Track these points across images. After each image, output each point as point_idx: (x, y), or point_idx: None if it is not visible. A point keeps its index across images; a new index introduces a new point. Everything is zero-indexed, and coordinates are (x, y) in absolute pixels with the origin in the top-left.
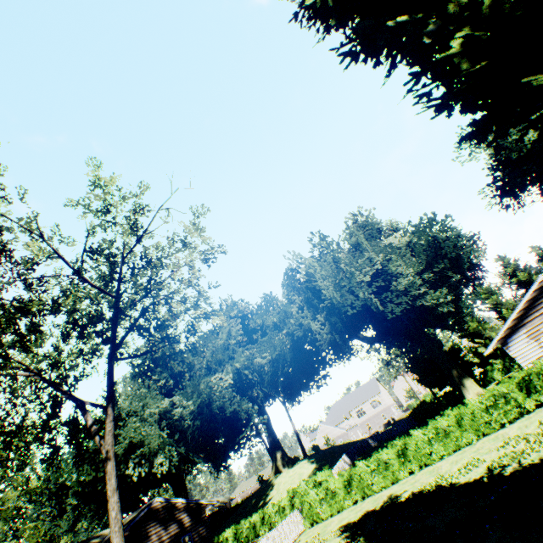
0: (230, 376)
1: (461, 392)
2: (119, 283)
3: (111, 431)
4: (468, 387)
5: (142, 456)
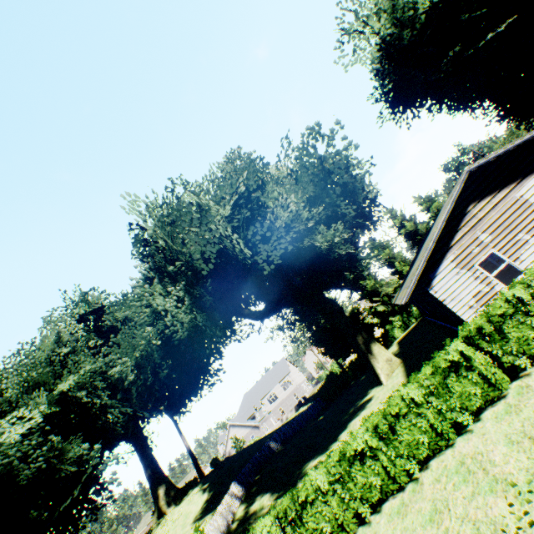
0: (40, 409)
1: (370, 362)
2: None
3: None
4: (377, 354)
5: None
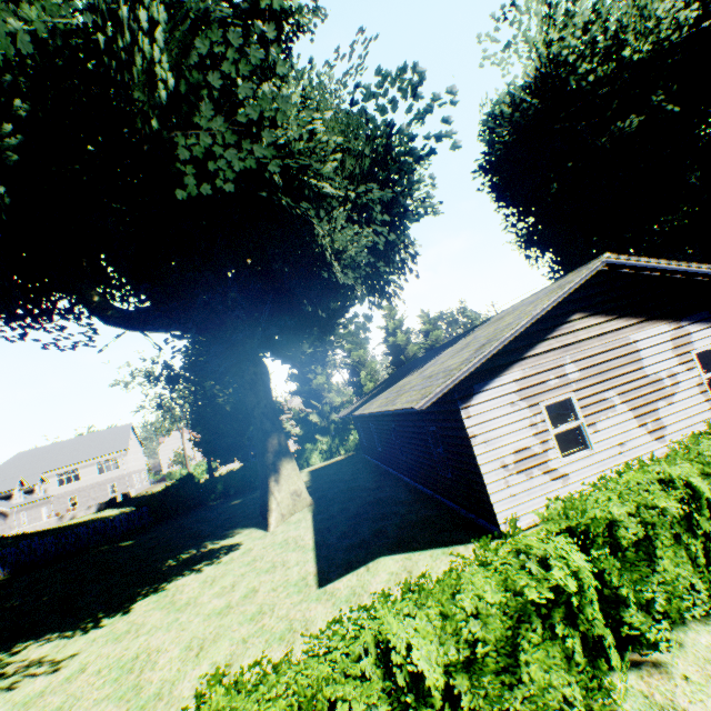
0: None
1: (269, 486)
2: None
3: None
4: (286, 477)
5: None
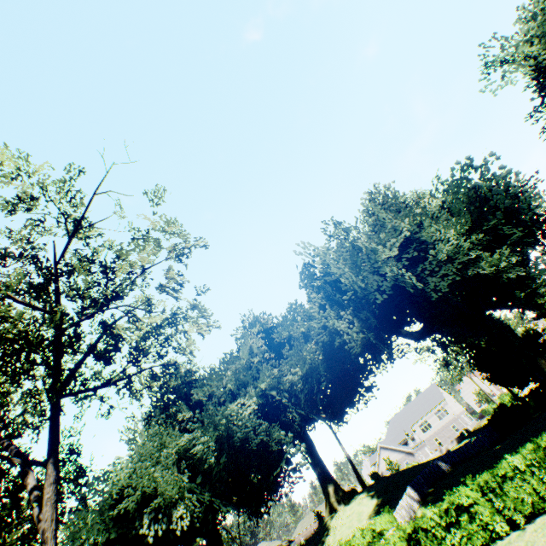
0: (253, 400)
1: None
2: (56, 296)
3: (50, 499)
4: None
5: (159, 508)
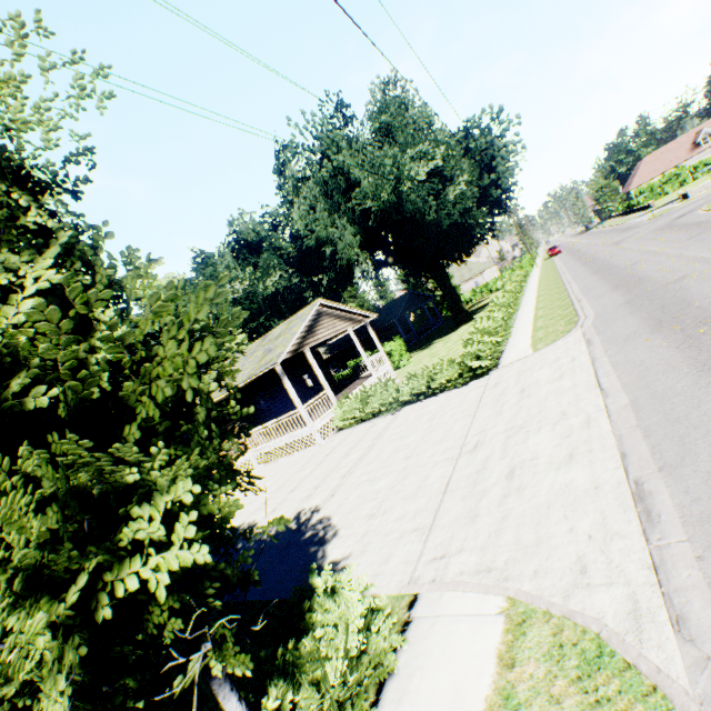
0: None
1: None
2: None
3: None
4: None
5: None
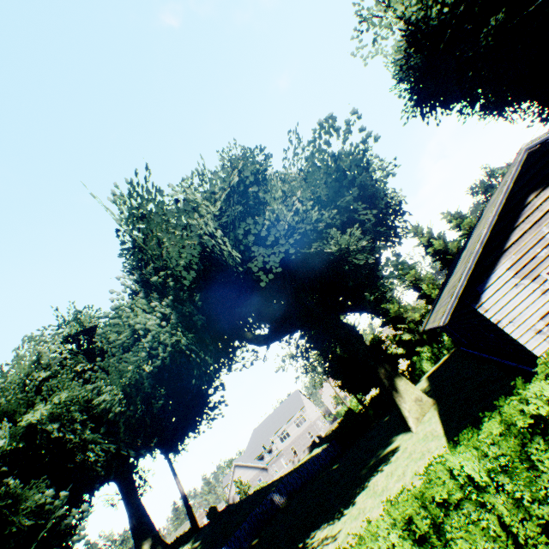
0: None
1: (395, 401)
2: None
3: None
4: (403, 391)
5: None
